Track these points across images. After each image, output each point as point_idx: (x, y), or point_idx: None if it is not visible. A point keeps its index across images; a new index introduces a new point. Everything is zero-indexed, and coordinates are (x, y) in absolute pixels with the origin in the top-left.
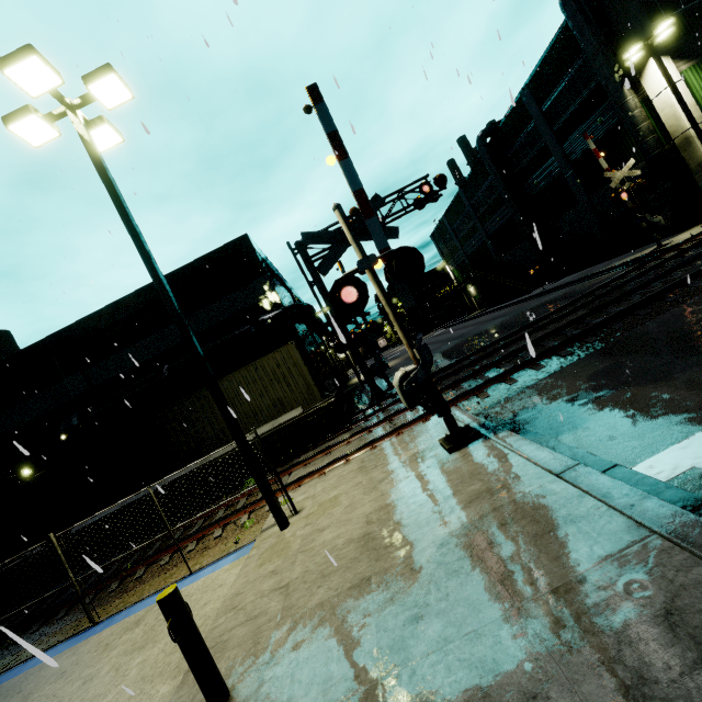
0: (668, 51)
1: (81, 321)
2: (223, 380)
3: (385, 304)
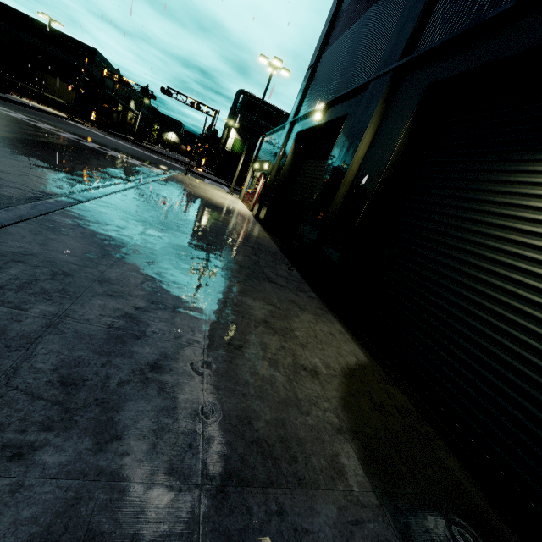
0: (239, 131)
1: (22, 13)
2: (52, 78)
3: (75, 94)
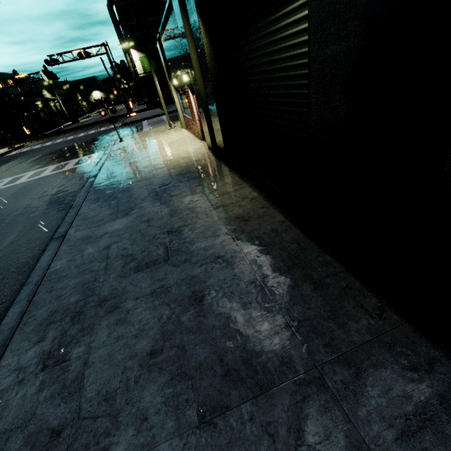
0: (138, 47)
1: None
2: None
3: None
